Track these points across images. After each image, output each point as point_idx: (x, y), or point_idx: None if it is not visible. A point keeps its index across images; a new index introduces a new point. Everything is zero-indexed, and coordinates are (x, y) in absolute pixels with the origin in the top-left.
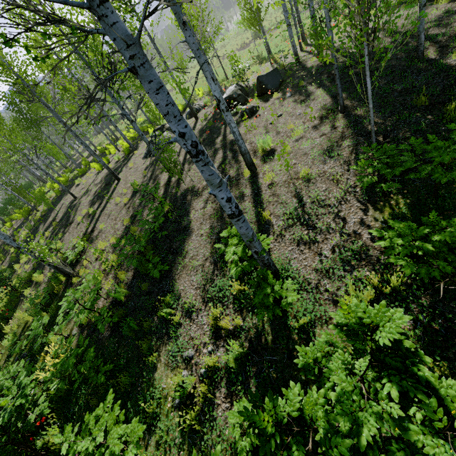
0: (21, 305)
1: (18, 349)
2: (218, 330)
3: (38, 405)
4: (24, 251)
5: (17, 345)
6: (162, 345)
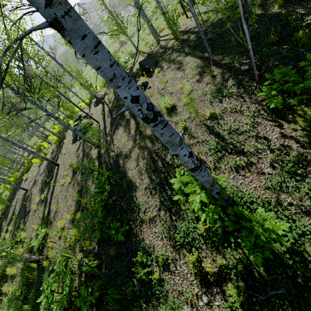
0: (2, 303)
1: None
2: (203, 276)
3: None
4: None
5: None
6: (153, 309)
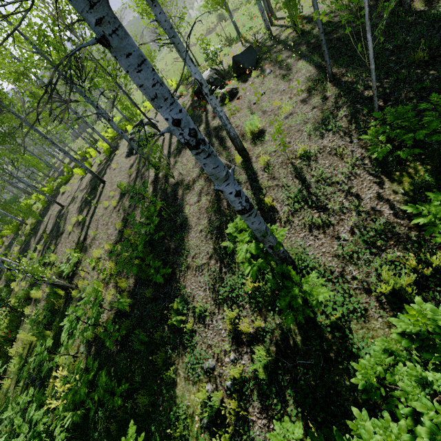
0: (23, 325)
1: (26, 373)
2: (237, 334)
3: (54, 437)
4: (16, 271)
5: (24, 369)
6: (178, 356)
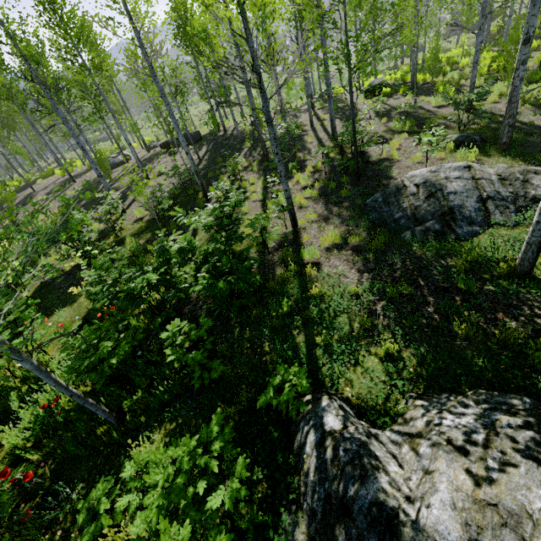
0: None
1: None
2: None
3: None
4: None
5: None
6: None
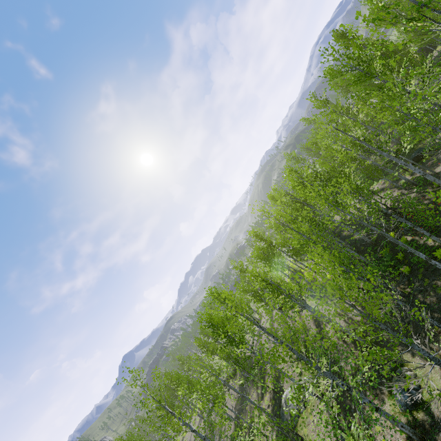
0: None
1: None
2: None
3: None
4: None
5: None
6: None
